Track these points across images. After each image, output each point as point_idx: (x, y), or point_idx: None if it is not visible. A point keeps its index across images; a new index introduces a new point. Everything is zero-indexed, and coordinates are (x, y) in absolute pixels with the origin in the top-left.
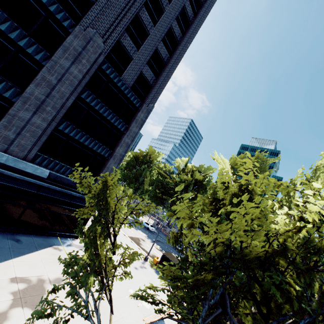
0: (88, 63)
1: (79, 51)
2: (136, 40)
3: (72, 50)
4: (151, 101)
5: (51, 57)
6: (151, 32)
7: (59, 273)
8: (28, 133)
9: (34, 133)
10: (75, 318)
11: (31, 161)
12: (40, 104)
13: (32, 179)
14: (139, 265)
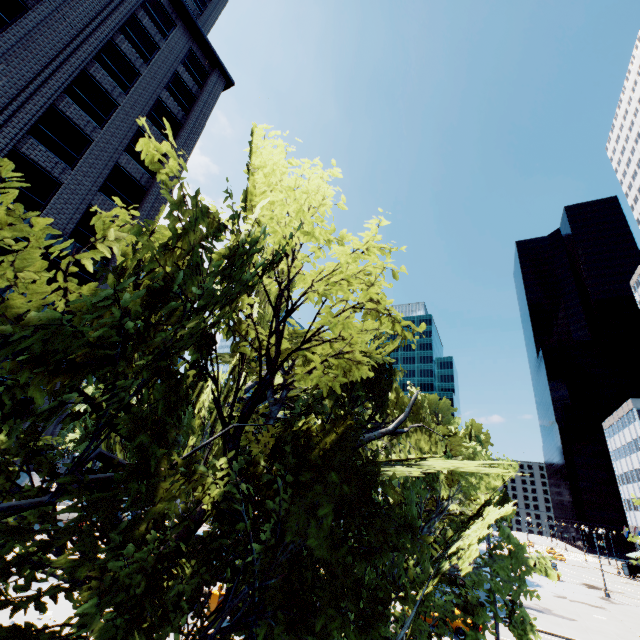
0: None
1: None
2: (63, 151)
3: None
4: None
5: None
6: (95, 137)
7: None
8: None
9: None
10: None
11: None
12: None
13: None
14: None
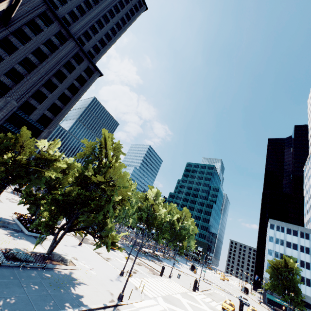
0: (7, 111)
1: (2, 107)
2: (39, 100)
3: None
4: (51, 127)
5: None
6: (49, 96)
7: None
8: None
9: None
10: None
11: None
12: None
13: None
14: None
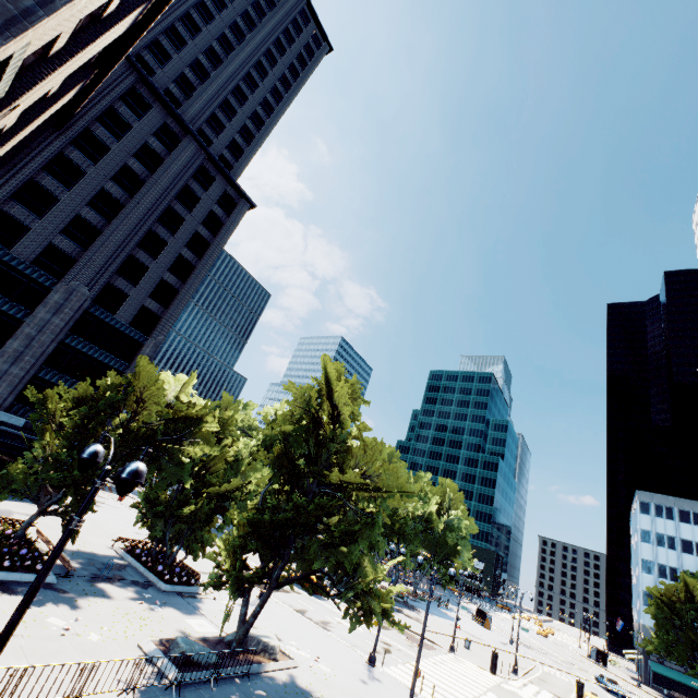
0: (72, 311)
1: (62, 303)
2: (132, 277)
3: (54, 304)
4: (160, 333)
5: (33, 314)
6: (151, 266)
7: (29, 512)
8: (5, 383)
9: (12, 382)
10: (38, 527)
11: (7, 411)
12: (19, 355)
13: (6, 428)
14: (146, 534)
